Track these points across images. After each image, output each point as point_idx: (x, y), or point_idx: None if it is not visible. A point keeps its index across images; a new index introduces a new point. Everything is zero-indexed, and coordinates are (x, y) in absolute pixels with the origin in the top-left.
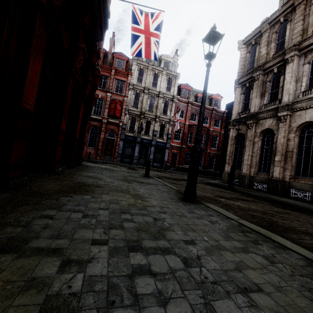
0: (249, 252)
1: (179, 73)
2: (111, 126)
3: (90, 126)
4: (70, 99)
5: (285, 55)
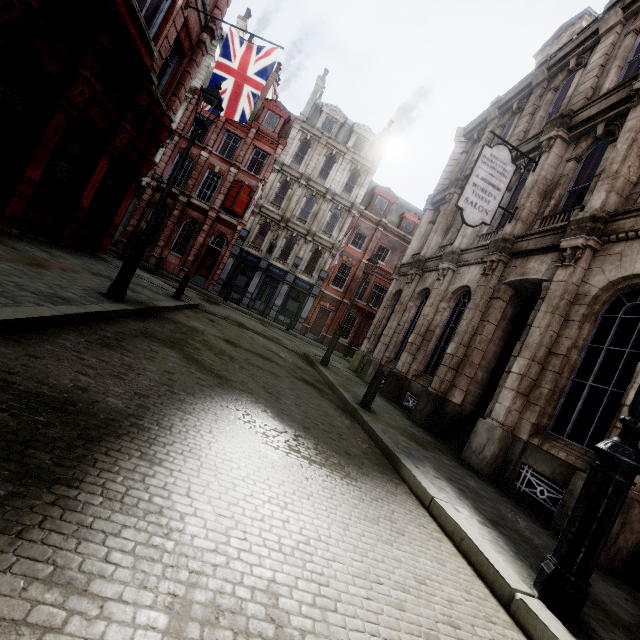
0: None
1: (377, 164)
2: (223, 227)
3: (186, 218)
4: (57, 141)
5: None
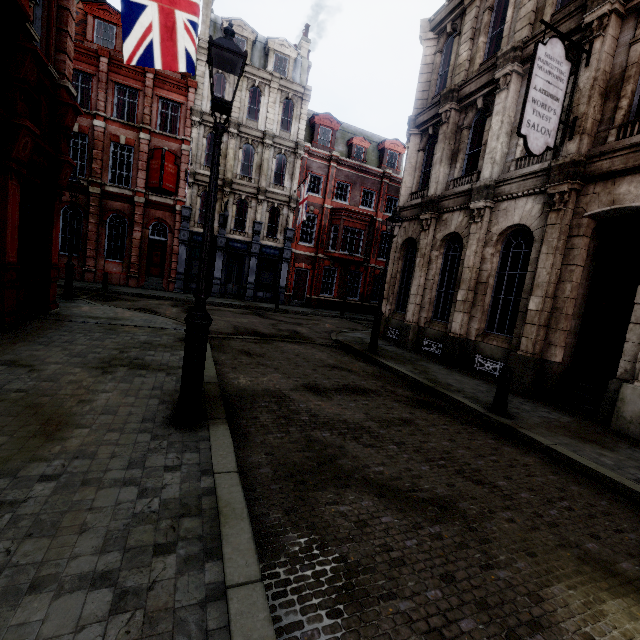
0: (102, 586)
1: (310, 87)
2: (157, 212)
3: (107, 213)
4: None
5: (496, 71)
